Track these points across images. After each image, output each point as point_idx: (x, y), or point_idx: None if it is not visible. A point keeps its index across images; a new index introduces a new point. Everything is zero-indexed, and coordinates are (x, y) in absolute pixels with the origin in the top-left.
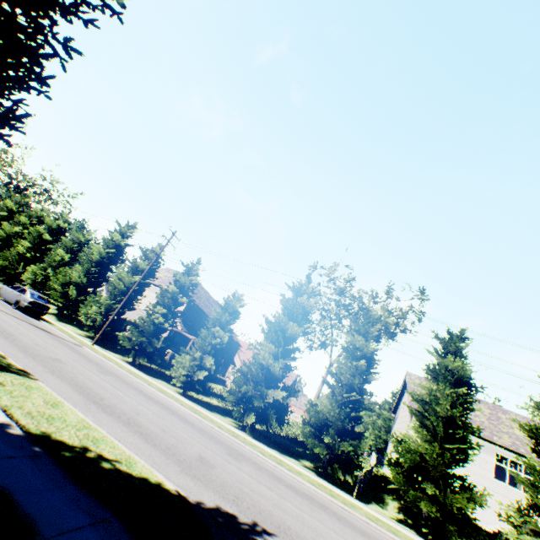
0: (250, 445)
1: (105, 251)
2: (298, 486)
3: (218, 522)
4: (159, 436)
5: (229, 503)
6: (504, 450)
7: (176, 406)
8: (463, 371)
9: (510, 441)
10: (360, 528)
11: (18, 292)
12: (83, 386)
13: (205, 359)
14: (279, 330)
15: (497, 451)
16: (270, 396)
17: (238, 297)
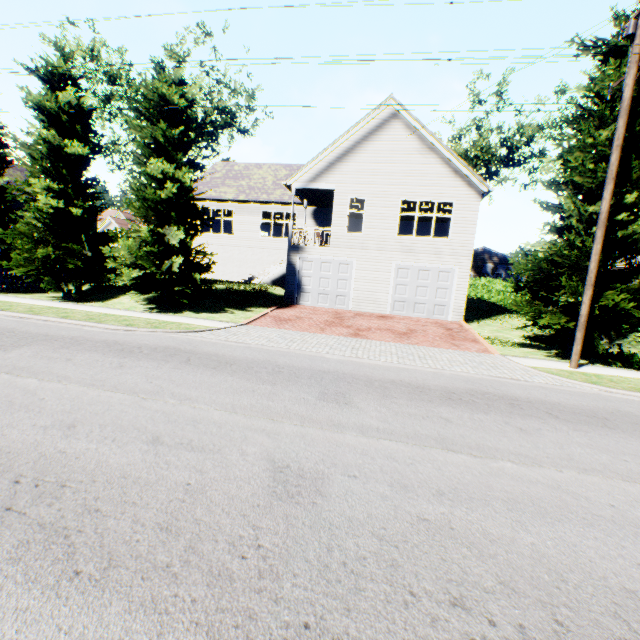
0: None
1: None
2: None
3: None
4: None
5: None
6: (269, 206)
7: None
8: (42, 106)
9: (281, 195)
10: None
11: None
12: None
13: None
14: None
15: (263, 210)
16: None
17: None
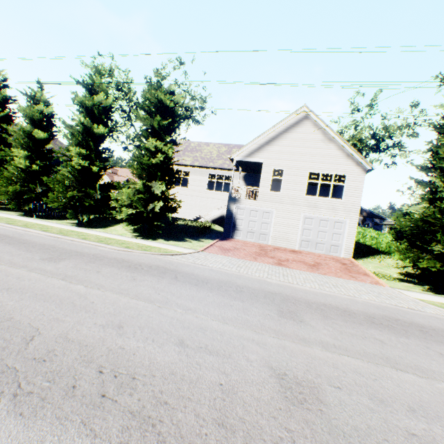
0: None
1: None
2: None
3: None
4: None
5: None
6: (214, 170)
7: None
8: (84, 103)
9: (222, 163)
10: None
11: None
12: None
13: None
14: None
15: (210, 173)
16: None
17: None
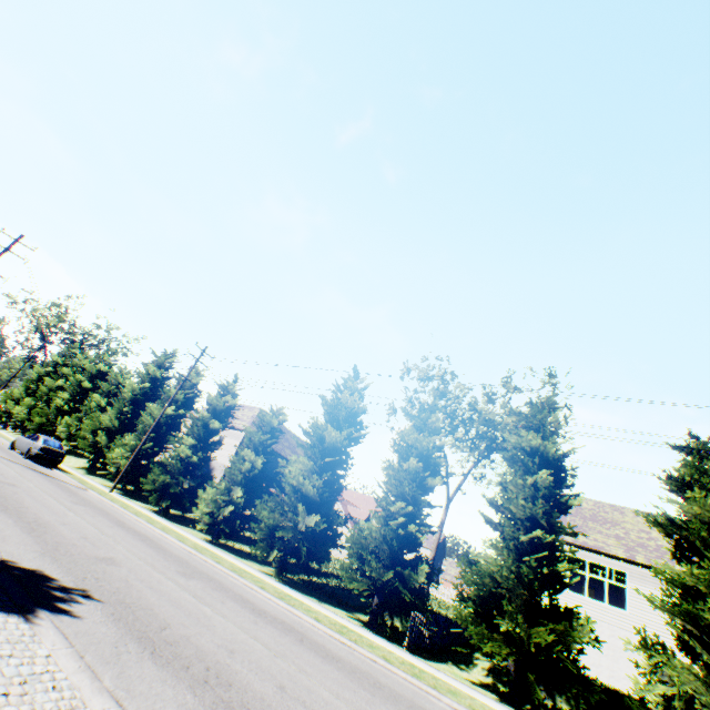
0: (251, 579)
1: (140, 386)
2: (278, 614)
3: (6, 571)
4: (62, 536)
5: (70, 575)
6: None
7: (170, 540)
8: (545, 451)
9: None
10: (336, 655)
11: (32, 440)
12: (11, 498)
13: (234, 492)
14: (318, 440)
15: None
16: (302, 525)
17: (278, 411)
